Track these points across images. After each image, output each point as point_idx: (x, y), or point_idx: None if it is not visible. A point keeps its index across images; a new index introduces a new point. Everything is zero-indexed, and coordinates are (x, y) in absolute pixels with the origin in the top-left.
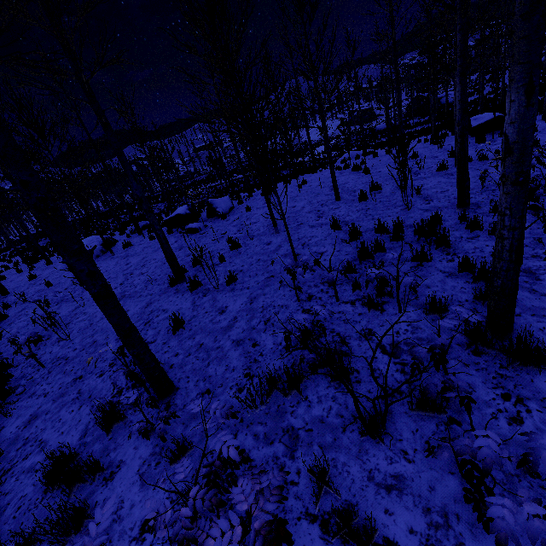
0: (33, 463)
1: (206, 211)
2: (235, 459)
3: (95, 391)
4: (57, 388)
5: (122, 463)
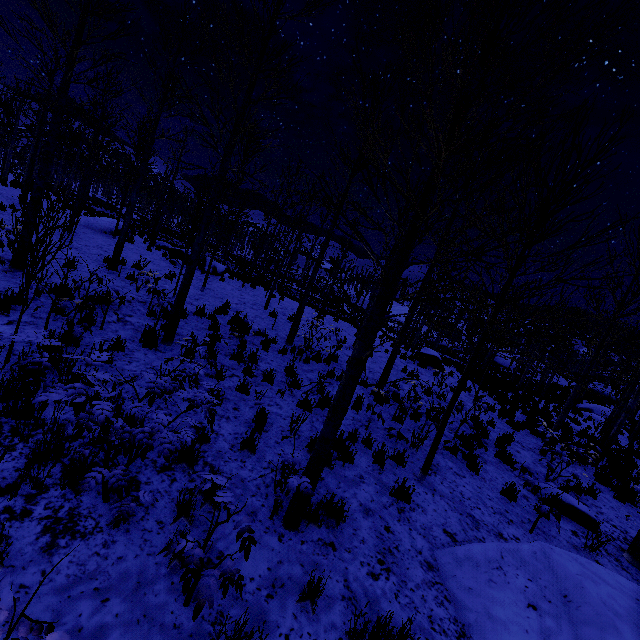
0: None
1: None
2: None
3: None
4: None
5: None
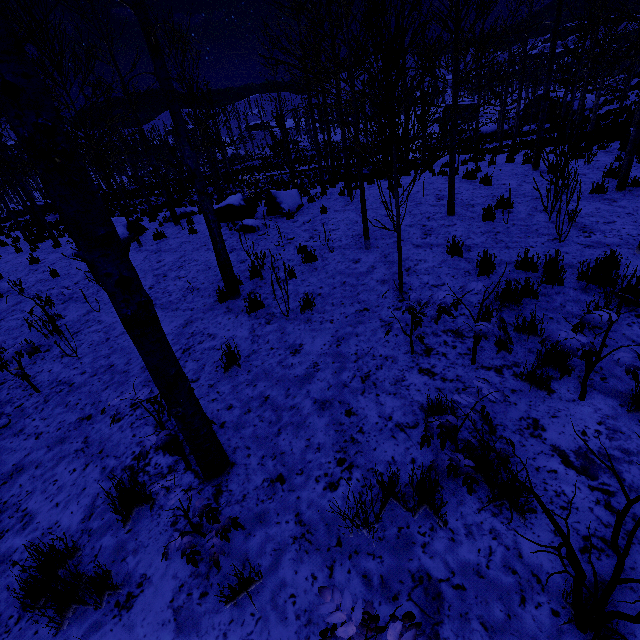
0: (10, 549)
1: (263, 205)
2: None
3: (108, 443)
4: (55, 428)
5: (146, 581)
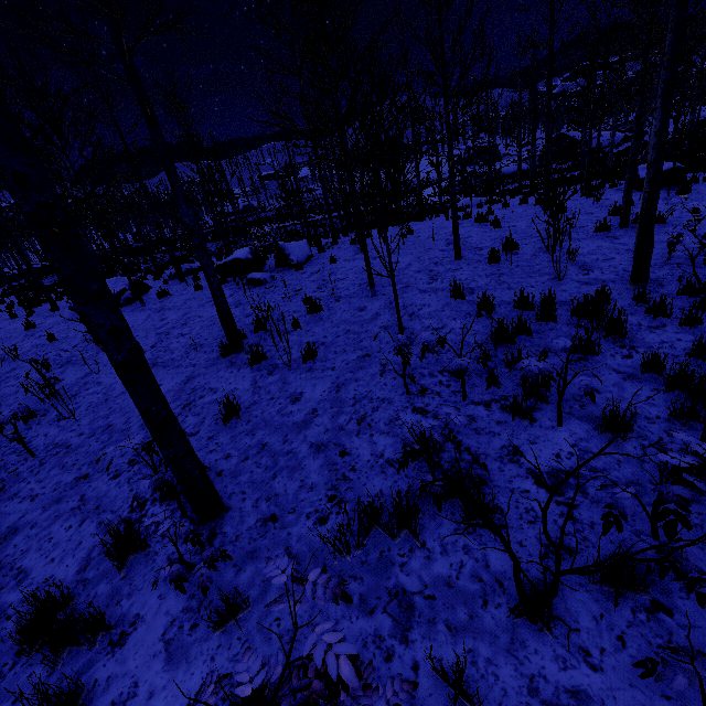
0: (5, 604)
1: (273, 258)
2: (350, 683)
3: (105, 499)
4: (51, 490)
5: (139, 620)
